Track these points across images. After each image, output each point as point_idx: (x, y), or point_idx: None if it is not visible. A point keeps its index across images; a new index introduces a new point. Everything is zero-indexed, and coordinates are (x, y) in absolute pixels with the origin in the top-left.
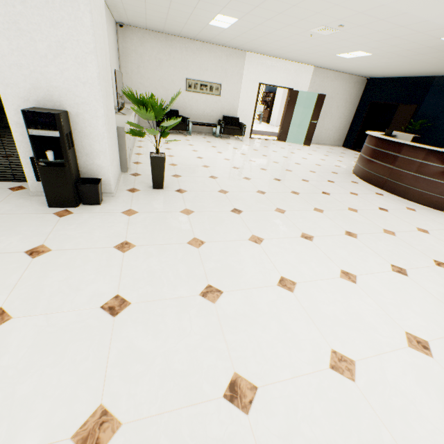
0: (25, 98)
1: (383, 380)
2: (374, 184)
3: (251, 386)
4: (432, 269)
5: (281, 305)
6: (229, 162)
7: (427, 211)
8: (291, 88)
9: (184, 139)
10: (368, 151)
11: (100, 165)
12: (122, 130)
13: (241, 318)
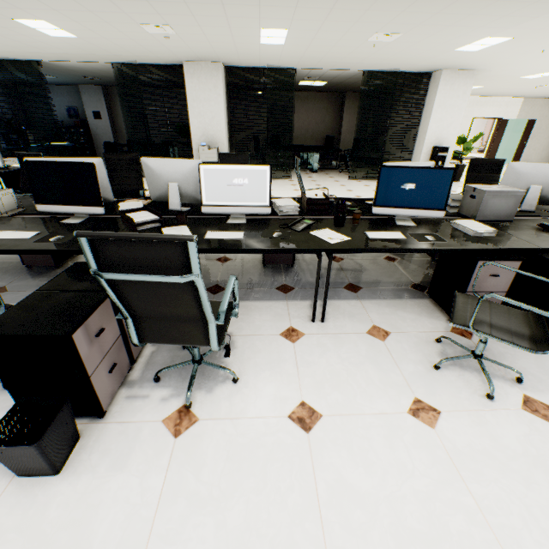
0: (431, 143)
1: None
2: None
3: None
4: None
5: None
6: None
7: None
8: (501, 118)
9: None
10: None
11: None
12: None
13: None
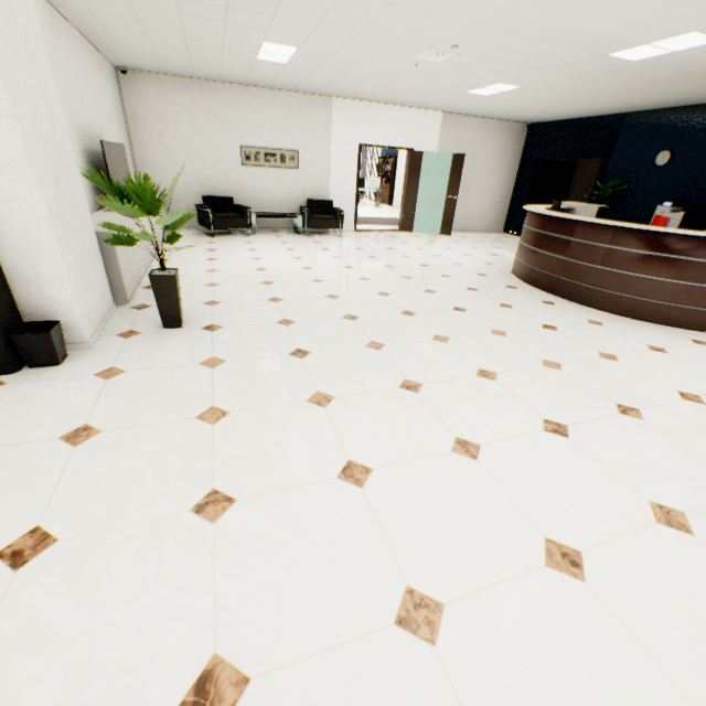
0: None
1: (487, 636)
2: (541, 288)
3: (239, 677)
4: (612, 421)
5: (335, 513)
6: (309, 273)
7: (621, 324)
8: (411, 148)
9: (244, 242)
10: (529, 236)
11: (57, 298)
12: (108, 236)
13: (255, 546)
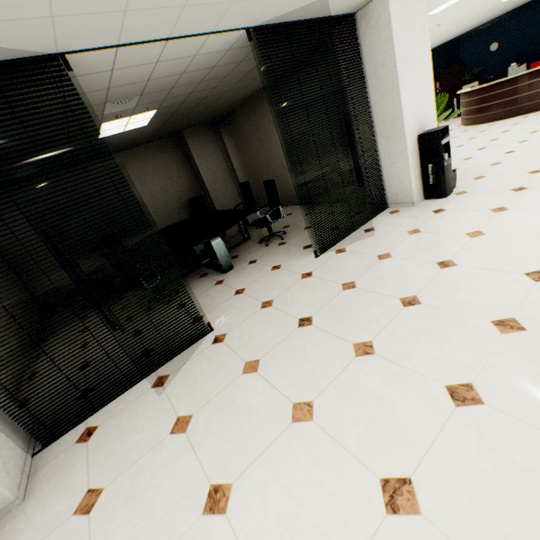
0: (413, 132)
1: None
2: (506, 118)
3: None
4: None
5: None
6: None
7: None
8: None
9: None
10: (481, 101)
11: None
12: None
13: None
